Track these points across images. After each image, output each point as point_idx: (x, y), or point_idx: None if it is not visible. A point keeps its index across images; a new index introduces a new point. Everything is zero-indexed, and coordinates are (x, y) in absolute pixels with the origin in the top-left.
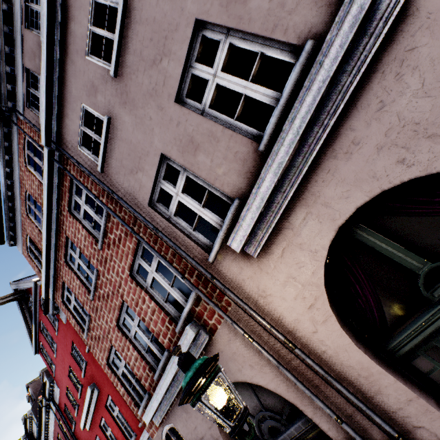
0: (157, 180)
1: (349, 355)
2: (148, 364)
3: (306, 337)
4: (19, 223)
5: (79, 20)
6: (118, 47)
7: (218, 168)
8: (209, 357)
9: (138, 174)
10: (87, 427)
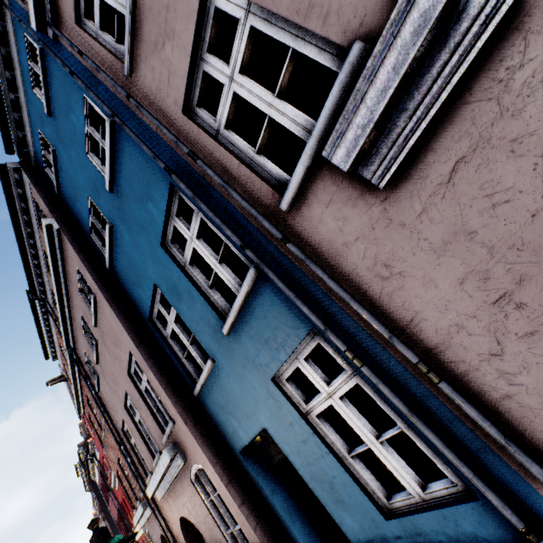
0: (125, 423)
1: None
2: (135, 495)
3: (181, 542)
4: (58, 353)
5: (77, 314)
6: (97, 356)
7: (144, 451)
8: None
9: (115, 414)
10: (116, 488)
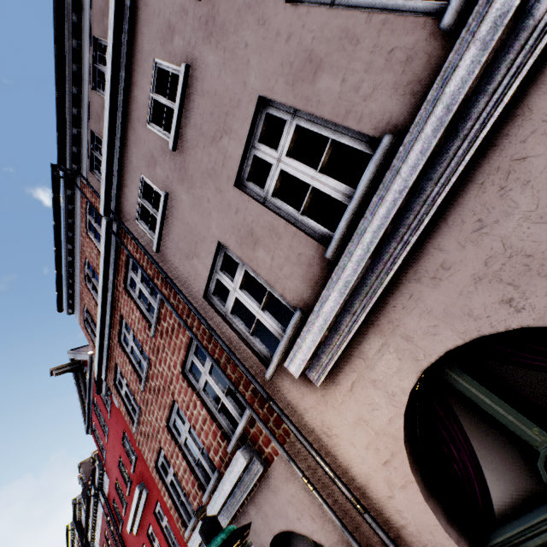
0: (214, 269)
1: (435, 541)
2: (198, 480)
3: (380, 500)
4: (78, 291)
5: (142, 86)
6: (178, 119)
7: (279, 268)
8: (235, 532)
9: (194, 261)
10: (134, 531)
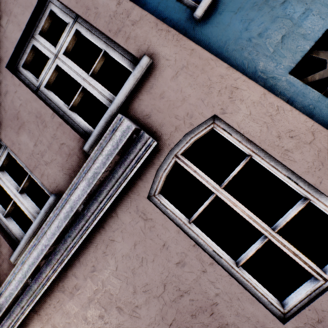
0: None
1: None
2: None
3: None
4: None
5: None
6: None
7: None
8: None
9: None
10: None
